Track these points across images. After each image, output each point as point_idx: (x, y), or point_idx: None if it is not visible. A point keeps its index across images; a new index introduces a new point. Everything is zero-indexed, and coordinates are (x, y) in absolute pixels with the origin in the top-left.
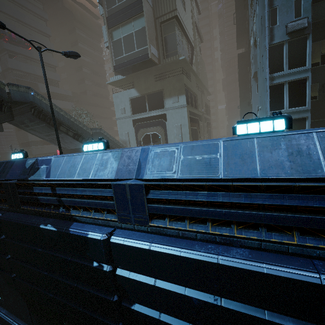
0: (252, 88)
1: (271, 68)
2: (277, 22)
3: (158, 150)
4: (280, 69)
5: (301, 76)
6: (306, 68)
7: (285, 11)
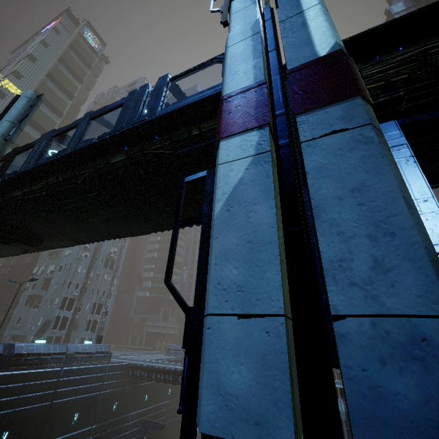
0: (21, 300)
1: (60, 307)
2: (70, 287)
3: (76, 345)
4: (63, 308)
5: (69, 315)
6: (72, 313)
7: (74, 285)
